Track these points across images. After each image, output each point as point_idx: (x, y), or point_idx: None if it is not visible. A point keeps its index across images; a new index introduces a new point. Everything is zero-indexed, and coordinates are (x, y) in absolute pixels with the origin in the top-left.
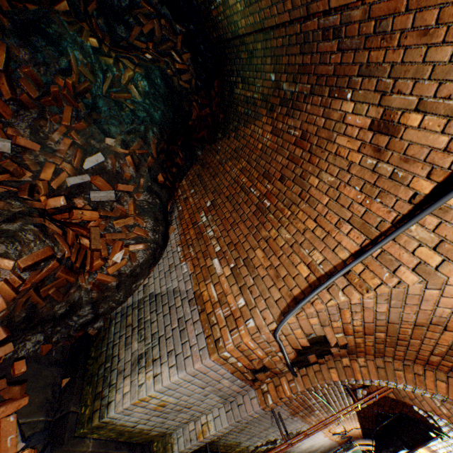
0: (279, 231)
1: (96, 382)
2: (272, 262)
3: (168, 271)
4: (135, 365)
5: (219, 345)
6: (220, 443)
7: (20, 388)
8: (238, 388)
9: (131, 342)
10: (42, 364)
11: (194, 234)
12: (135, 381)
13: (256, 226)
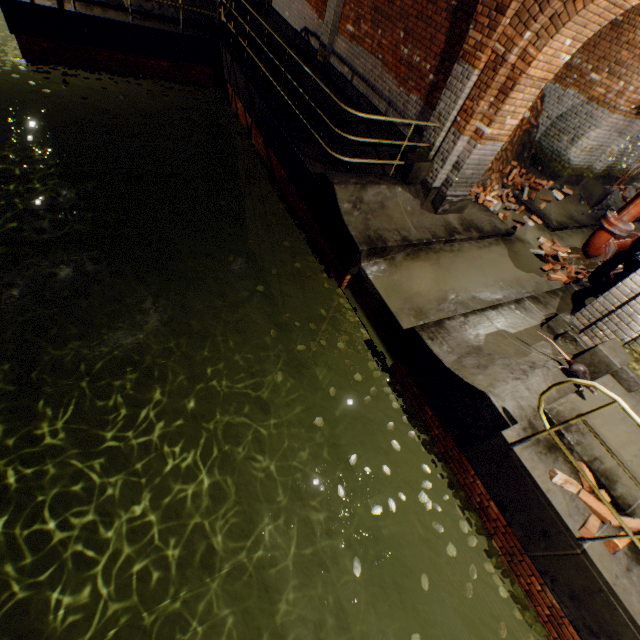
0: (634, 34)
1: (554, 161)
2: (634, 54)
3: (558, 102)
4: (571, 143)
5: (615, 108)
6: (615, 170)
7: (530, 175)
8: (626, 125)
9: (560, 140)
10: (525, 170)
11: (562, 71)
12: (576, 147)
13: (615, 38)
